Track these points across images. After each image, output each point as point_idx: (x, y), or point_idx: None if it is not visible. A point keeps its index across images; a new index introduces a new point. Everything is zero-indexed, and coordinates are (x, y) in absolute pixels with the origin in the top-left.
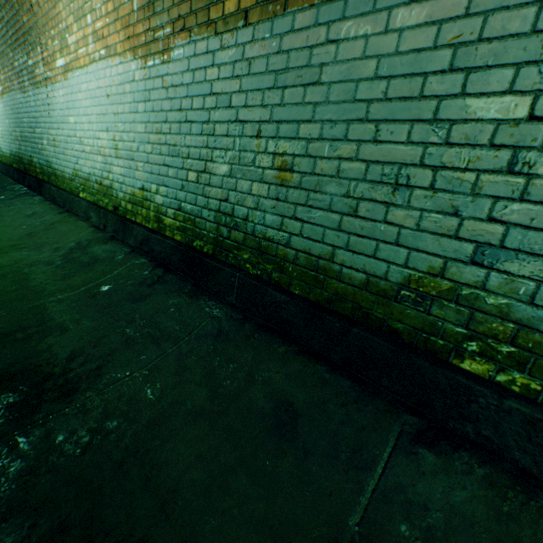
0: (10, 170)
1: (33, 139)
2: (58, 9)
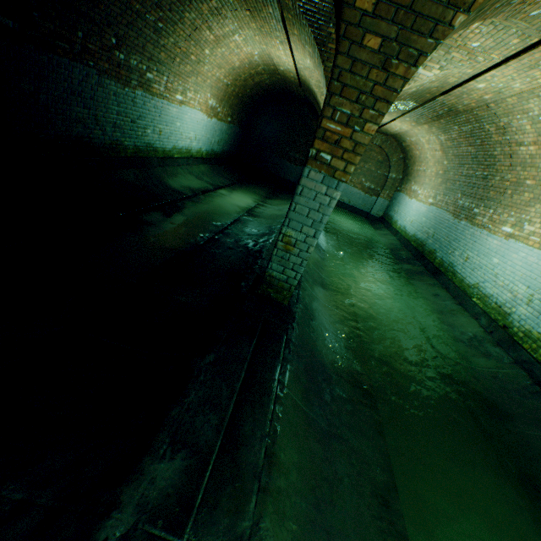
0: (408, 245)
1: (444, 243)
2: (528, 209)
